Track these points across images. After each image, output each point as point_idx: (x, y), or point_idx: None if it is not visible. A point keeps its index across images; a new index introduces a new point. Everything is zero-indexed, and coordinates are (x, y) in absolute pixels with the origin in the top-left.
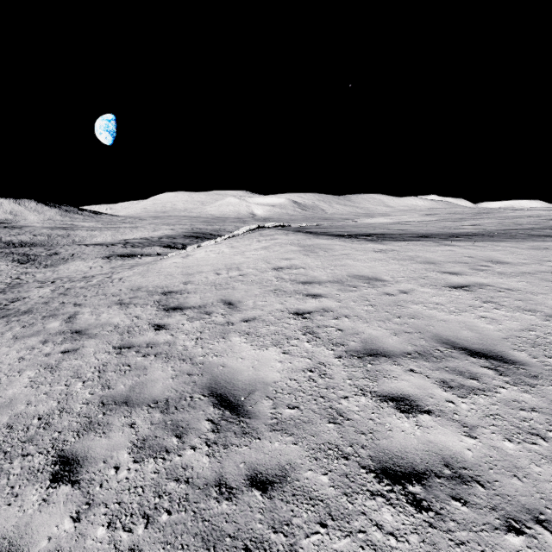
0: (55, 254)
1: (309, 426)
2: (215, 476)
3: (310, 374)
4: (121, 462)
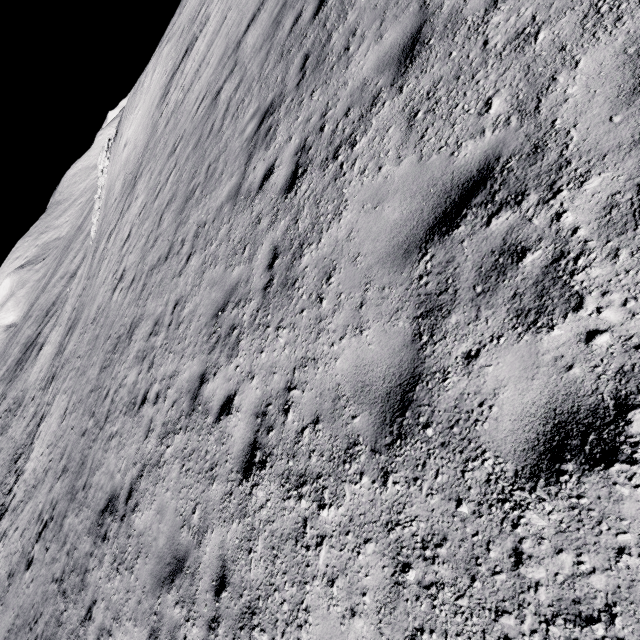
0: None
1: None
2: None
3: None
4: None
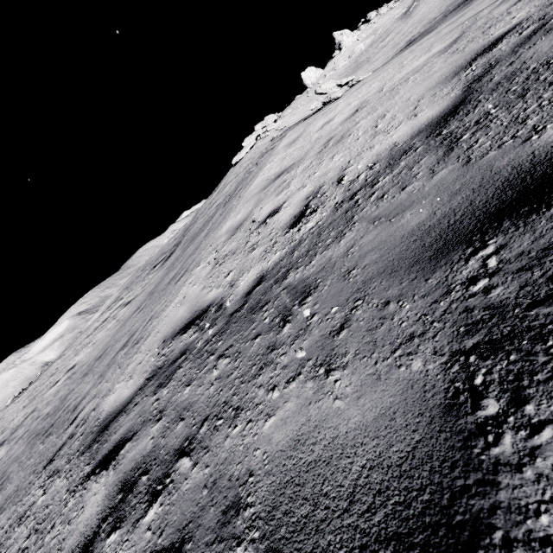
0: None
1: None
2: None
3: None
4: None
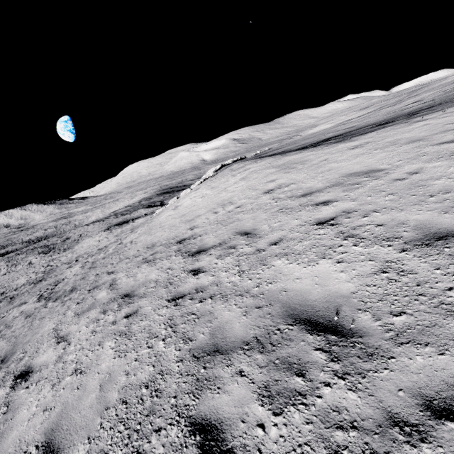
0: (67, 238)
1: (438, 330)
2: (381, 414)
3: (386, 275)
4: (261, 418)
